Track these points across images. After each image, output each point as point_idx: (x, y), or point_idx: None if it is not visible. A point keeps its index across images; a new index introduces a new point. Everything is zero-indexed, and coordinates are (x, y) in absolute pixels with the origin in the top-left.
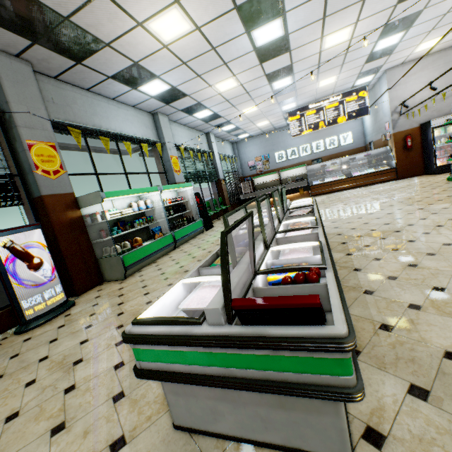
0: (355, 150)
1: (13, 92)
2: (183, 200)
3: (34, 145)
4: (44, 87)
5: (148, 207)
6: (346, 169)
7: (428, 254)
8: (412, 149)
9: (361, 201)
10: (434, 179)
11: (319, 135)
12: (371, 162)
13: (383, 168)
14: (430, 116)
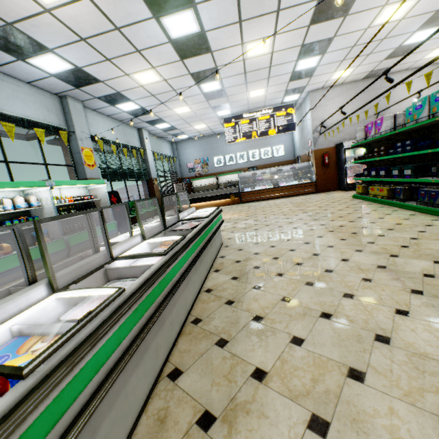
0: (286, 162)
1: None
2: (93, 199)
3: None
4: None
5: (32, 205)
6: (275, 179)
7: (307, 283)
8: (329, 166)
9: (279, 212)
10: (344, 195)
11: (255, 145)
12: (296, 174)
13: (305, 181)
14: (344, 139)
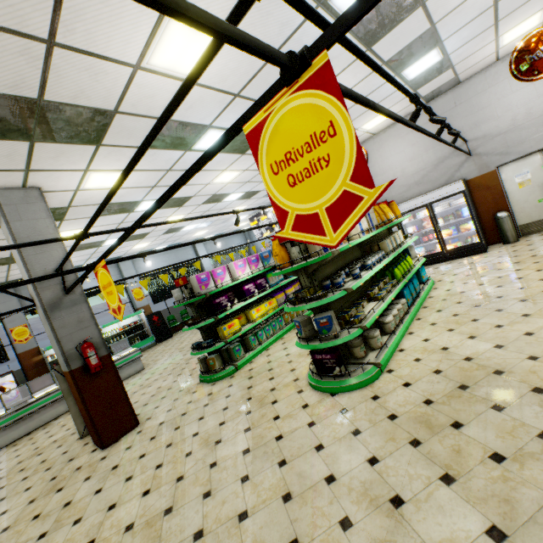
0: None
1: (4, 307)
2: (138, 323)
3: (14, 329)
4: (25, 292)
5: None
6: None
7: None
8: None
9: None
10: None
11: None
12: None
13: None
14: None
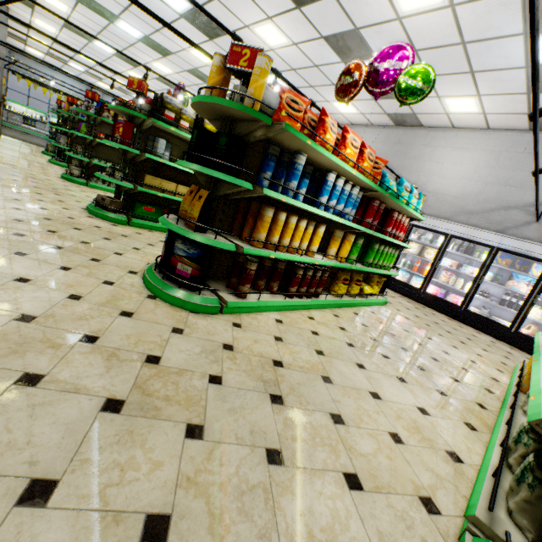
0: None
1: None
2: None
3: None
4: (17, 57)
5: (43, 120)
6: None
7: None
8: None
9: None
10: None
11: None
12: None
13: None
14: None
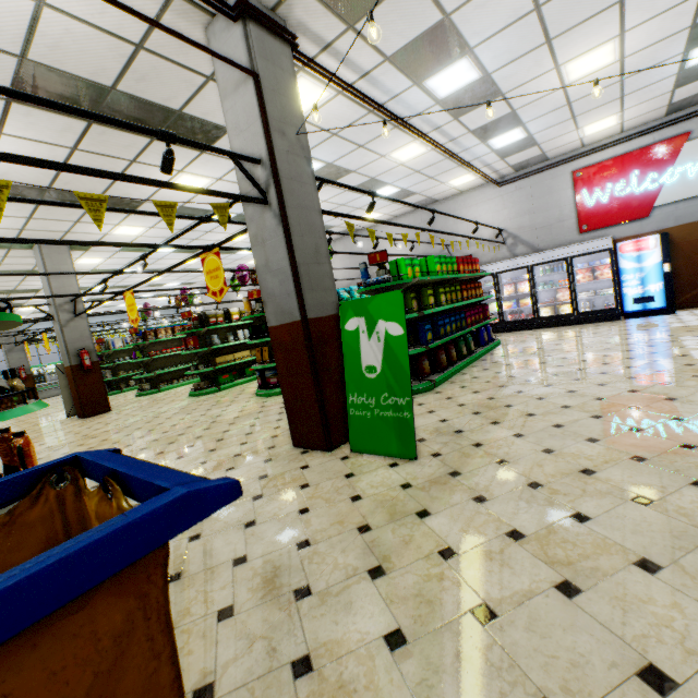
0: None
1: None
2: None
3: None
4: None
5: (41, 373)
6: None
7: None
8: None
9: None
10: None
11: None
12: None
13: None
14: None
